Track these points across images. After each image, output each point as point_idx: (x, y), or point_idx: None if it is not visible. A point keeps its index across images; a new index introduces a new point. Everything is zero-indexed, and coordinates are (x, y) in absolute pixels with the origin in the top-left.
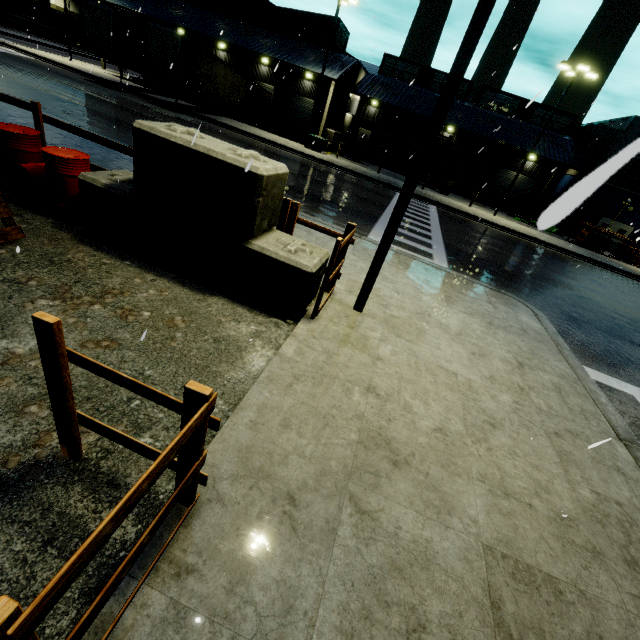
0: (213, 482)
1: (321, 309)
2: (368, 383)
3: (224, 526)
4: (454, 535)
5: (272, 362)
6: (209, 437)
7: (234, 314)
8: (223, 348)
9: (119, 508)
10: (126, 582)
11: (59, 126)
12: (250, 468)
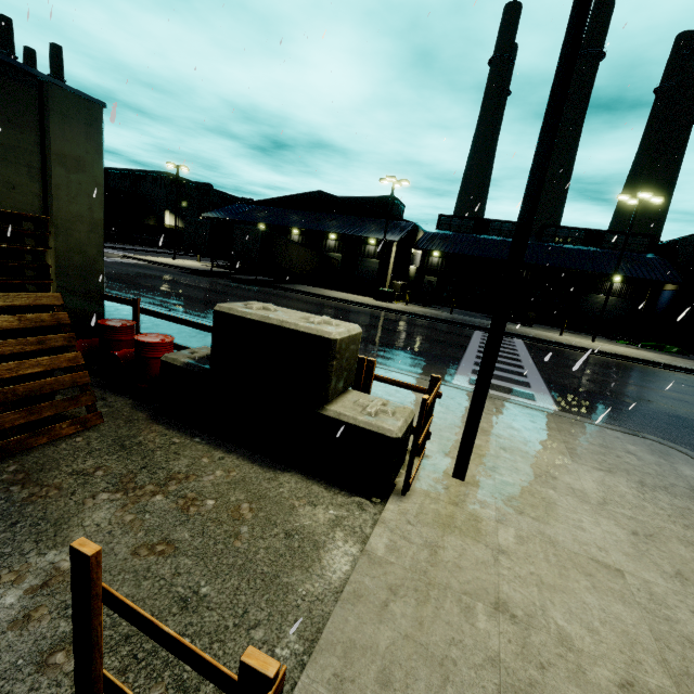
0: None
1: (413, 480)
2: (494, 595)
3: None
4: None
5: (358, 566)
6: None
7: (309, 495)
8: (296, 545)
9: None
10: None
11: (153, 315)
12: None
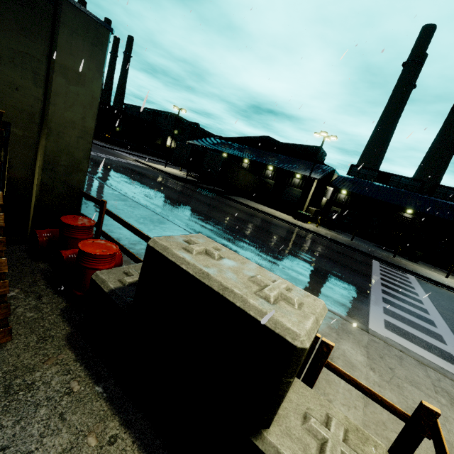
0: None
1: None
2: None
3: None
4: None
5: None
6: None
7: None
8: None
9: None
10: None
11: (113, 217)
12: None
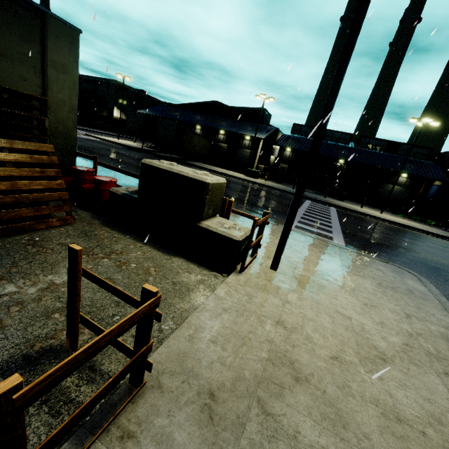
0: (157, 374)
1: (247, 267)
2: (278, 318)
3: (160, 407)
4: (348, 447)
5: (209, 298)
6: (160, 345)
7: (188, 268)
8: (178, 288)
9: (89, 345)
10: (86, 436)
11: (105, 166)
12: (184, 368)
